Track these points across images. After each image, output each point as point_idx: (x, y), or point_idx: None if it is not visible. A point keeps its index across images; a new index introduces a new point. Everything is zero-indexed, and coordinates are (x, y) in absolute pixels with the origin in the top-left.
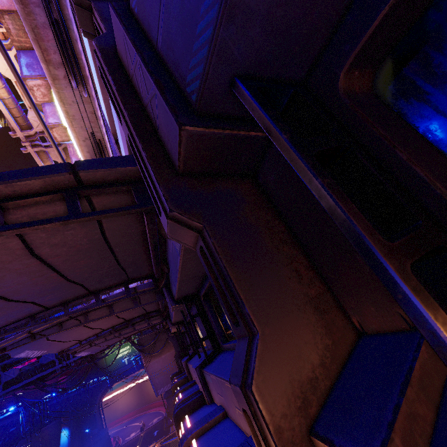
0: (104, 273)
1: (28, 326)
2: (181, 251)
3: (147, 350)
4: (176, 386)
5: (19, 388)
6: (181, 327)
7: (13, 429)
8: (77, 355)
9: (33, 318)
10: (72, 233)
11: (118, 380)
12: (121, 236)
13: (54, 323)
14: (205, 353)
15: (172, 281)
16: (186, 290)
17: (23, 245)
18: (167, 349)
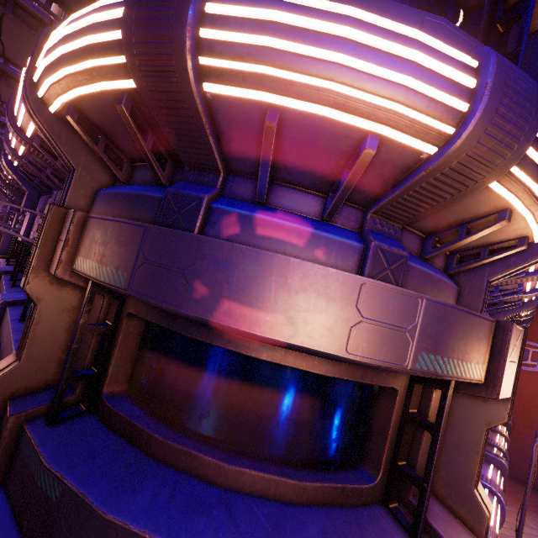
0: None
1: None
2: None
3: None
4: None
5: None
6: None
7: None
8: None
9: None
10: None
11: None
12: None
13: None
14: None
15: None
16: None
17: None
18: None
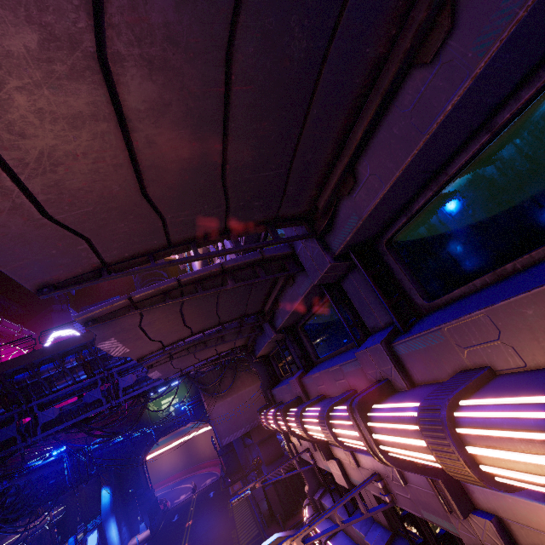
0: (264, 181)
1: (148, 267)
2: (508, 34)
3: (209, 391)
4: (287, 408)
5: (60, 431)
6: (274, 347)
7: (53, 481)
8: (150, 374)
9: (152, 258)
10: (303, 6)
11: (163, 435)
12: (344, 64)
13: (160, 289)
14: (397, 319)
15: (349, 211)
16: (374, 222)
17: (232, 3)
18: (233, 391)
